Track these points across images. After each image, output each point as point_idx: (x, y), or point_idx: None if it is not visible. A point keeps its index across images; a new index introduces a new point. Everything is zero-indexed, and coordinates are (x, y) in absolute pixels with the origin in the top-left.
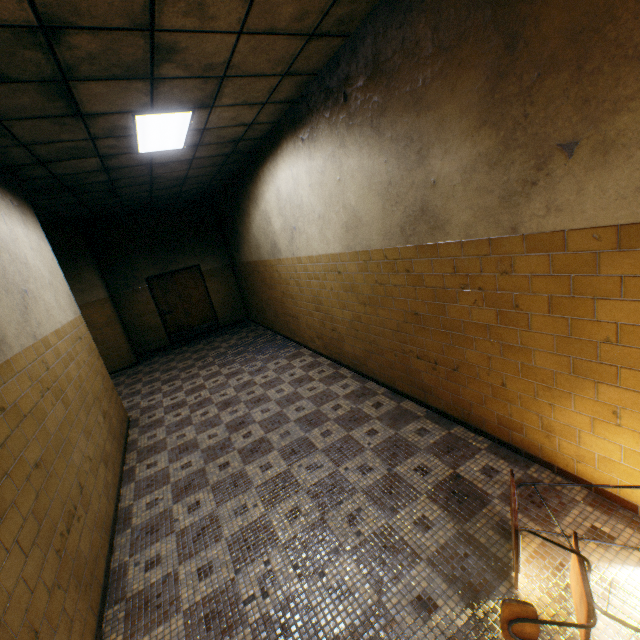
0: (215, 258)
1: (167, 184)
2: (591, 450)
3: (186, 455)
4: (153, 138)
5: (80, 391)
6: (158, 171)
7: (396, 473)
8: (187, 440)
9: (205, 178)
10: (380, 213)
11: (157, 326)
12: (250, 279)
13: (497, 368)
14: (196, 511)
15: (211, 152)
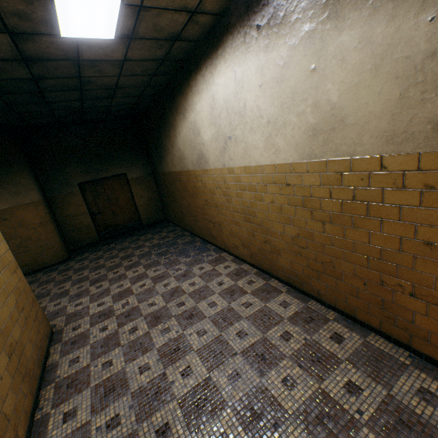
0: (139, 168)
1: (97, 93)
2: None
3: (112, 401)
4: (76, 9)
5: None
6: (87, 73)
7: None
8: (114, 372)
9: (134, 91)
10: (391, 106)
11: (88, 225)
12: (171, 187)
13: None
14: None
15: (144, 53)
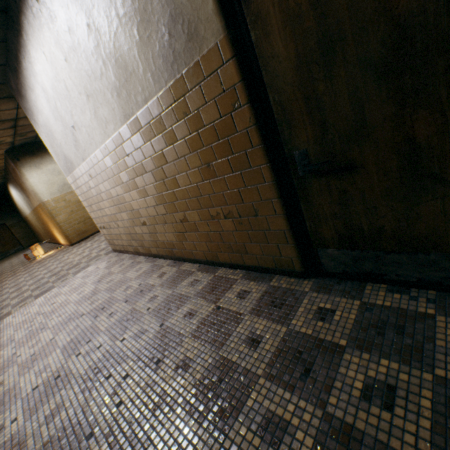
0: (13, 218)
1: None
2: (58, 238)
3: None
4: None
5: None
6: None
7: None
8: None
9: None
10: (27, 203)
11: None
12: (29, 224)
13: (50, 230)
14: None
15: None
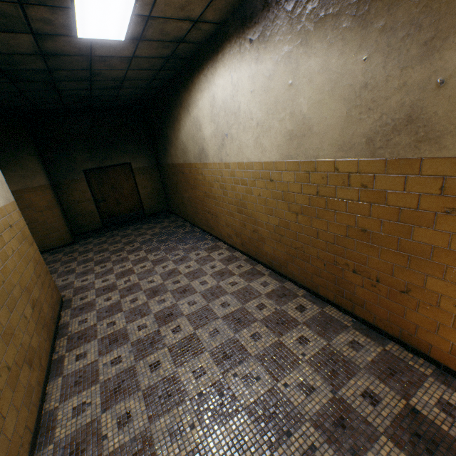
0: (144, 158)
1: (105, 84)
2: None
3: (116, 347)
4: (93, 18)
5: (2, 287)
6: (97, 66)
7: (342, 398)
8: (117, 329)
9: (141, 83)
10: (341, 121)
11: (92, 212)
12: (174, 178)
13: None
14: (126, 426)
15: (151, 51)
